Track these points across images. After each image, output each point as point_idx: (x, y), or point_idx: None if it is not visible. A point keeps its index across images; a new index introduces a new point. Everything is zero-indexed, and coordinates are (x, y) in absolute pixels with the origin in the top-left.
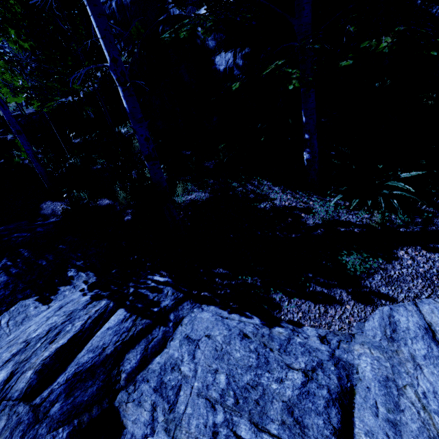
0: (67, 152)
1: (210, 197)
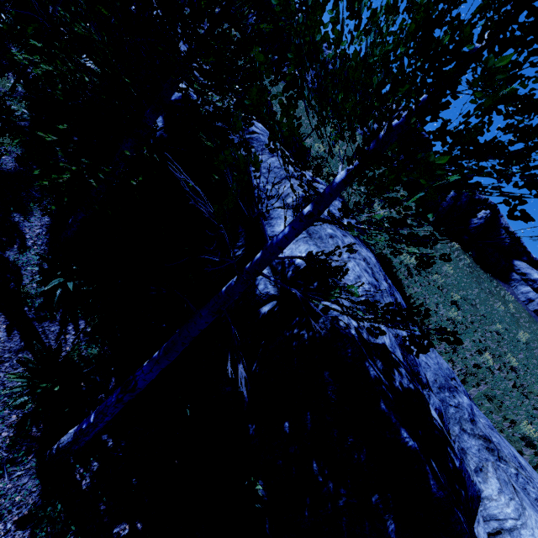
0: (11, 6)
1: (8, 171)
